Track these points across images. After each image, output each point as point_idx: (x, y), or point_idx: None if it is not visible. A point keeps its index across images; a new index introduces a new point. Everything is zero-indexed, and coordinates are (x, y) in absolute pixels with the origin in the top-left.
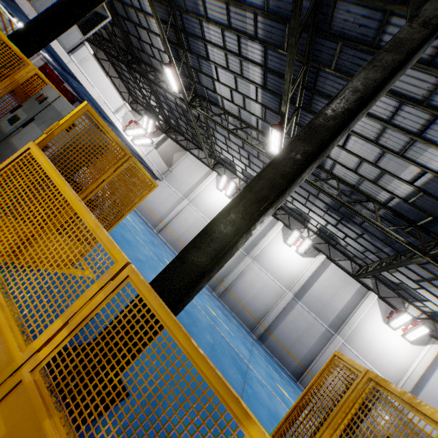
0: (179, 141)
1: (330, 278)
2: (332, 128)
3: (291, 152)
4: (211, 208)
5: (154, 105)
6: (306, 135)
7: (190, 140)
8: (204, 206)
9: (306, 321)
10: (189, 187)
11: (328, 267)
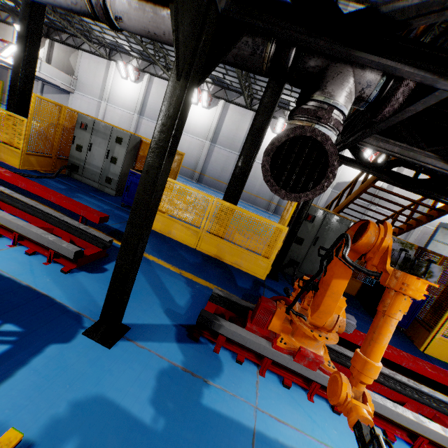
0: (65, 41)
1: (232, 117)
2: (27, 19)
3: (20, 39)
4: (126, 100)
5: (13, 6)
6: (21, 27)
7: (74, 35)
8: (120, 101)
9: (224, 156)
10: (100, 88)
11: (228, 109)
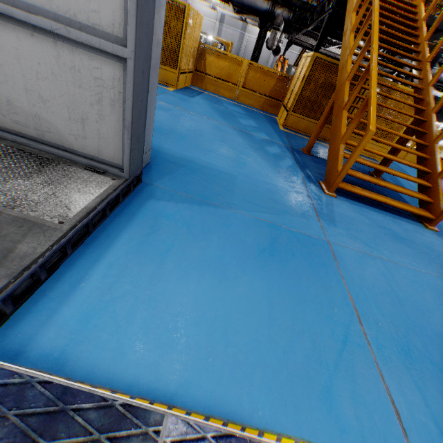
0: None
1: None
2: None
3: None
4: None
5: None
6: None
7: None
8: None
9: (230, 35)
10: None
11: None
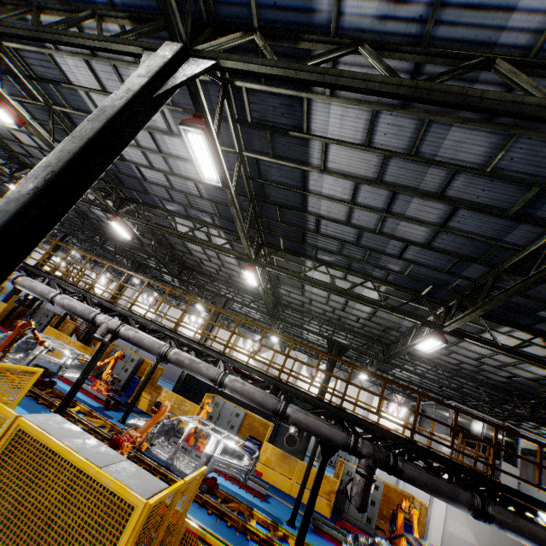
0: None
1: None
2: None
3: None
4: None
5: None
6: None
7: None
8: None
9: None
10: None
11: None
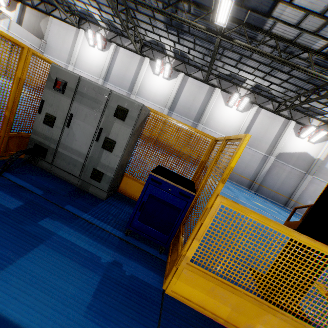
0: (37, 7)
1: (189, 89)
2: None
3: None
4: (92, 66)
5: None
6: None
7: (46, 2)
8: (86, 66)
9: None
10: (68, 53)
11: (187, 81)
